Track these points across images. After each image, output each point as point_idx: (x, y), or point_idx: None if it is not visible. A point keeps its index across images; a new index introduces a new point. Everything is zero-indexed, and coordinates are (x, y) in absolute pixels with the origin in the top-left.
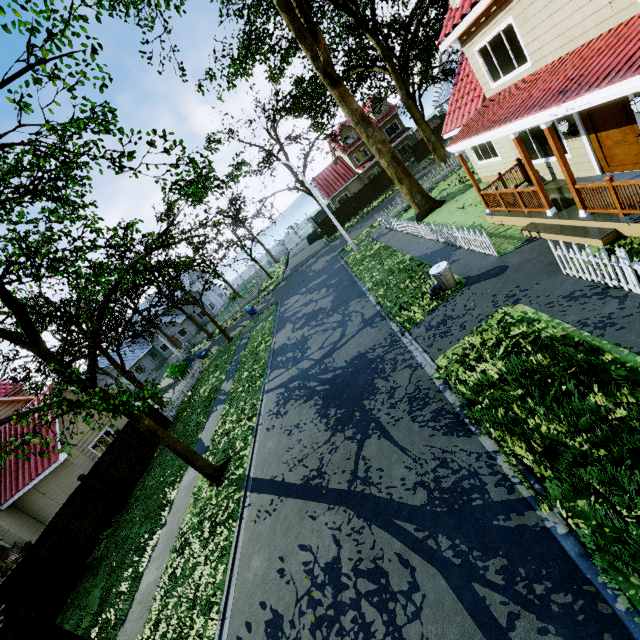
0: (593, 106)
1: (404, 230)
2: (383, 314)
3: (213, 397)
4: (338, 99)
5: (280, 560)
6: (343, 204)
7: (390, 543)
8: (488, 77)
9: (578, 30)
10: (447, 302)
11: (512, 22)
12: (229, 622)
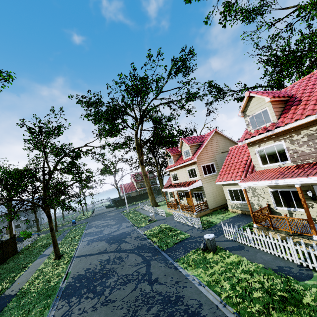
0: (186, 192)
1: (146, 209)
2: (133, 225)
3: (49, 244)
4: (141, 168)
5: (90, 263)
6: (128, 197)
7: (124, 253)
8: (173, 179)
9: (184, 179)
10: (151, 223)
11: (176, 173)
12: (69, 274)
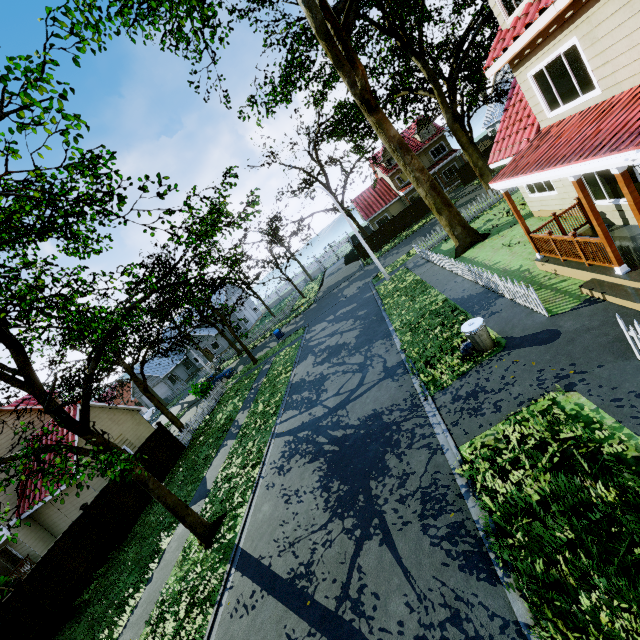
0: None
1: (441, 264)
2: (407, 365)
3: (227, 428)
4: (375, 126)
5: None
6: (381, 227)
7: None
8: (544, 105)
9: None
10: (481, 367)
11: (576, 43)
12: None
